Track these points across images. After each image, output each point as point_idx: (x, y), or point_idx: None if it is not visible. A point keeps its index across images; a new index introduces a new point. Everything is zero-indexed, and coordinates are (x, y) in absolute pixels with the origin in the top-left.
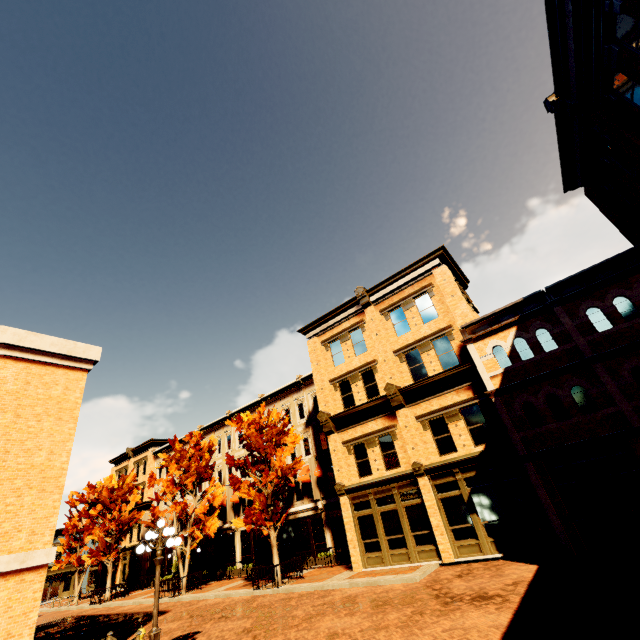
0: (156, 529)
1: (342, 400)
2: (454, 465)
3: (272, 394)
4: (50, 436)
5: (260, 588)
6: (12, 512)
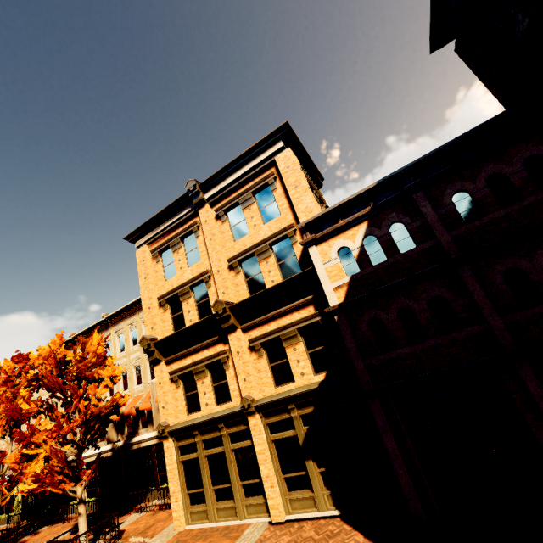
0: None
1: (172, 321)
2: (289, 400)
3: (116, 313)
4: None
5: None
6: None
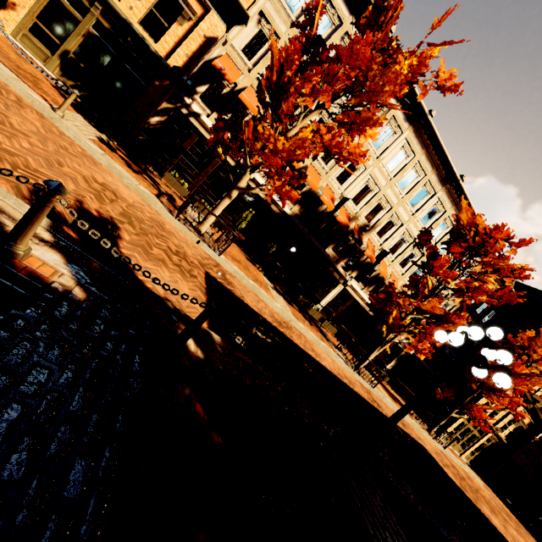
0: None
1: None
2: (499, 439)
3: None
4: None
5: (426, 432)
6: None
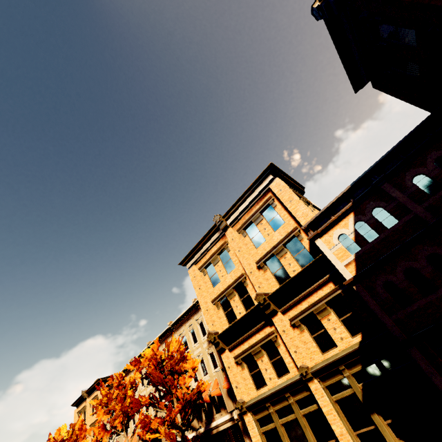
0: None
1: (225, 316)
2: (338, 362)
3: (177, 320)
4: None
5: None
6: None
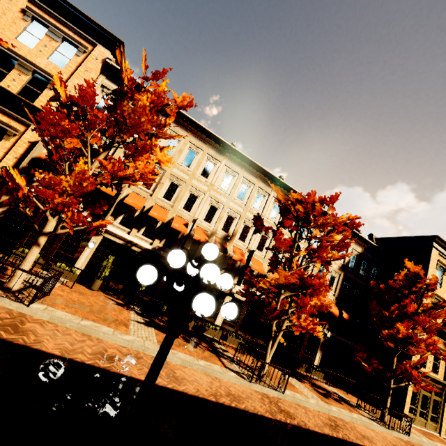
0: None
1: None
2: None
3: None
4: None
5: (378, 423)
6: None
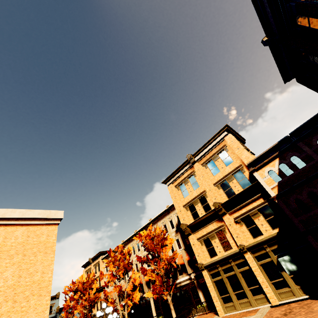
0: (102, 309)
1: (192, 215)
2: (263, 243)
3: (155, 218)
4: (41, 263)
5: None
6: (25, 311)
